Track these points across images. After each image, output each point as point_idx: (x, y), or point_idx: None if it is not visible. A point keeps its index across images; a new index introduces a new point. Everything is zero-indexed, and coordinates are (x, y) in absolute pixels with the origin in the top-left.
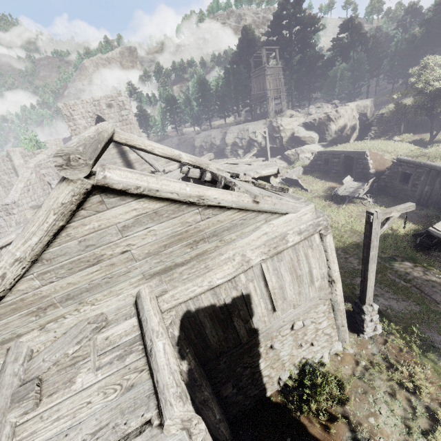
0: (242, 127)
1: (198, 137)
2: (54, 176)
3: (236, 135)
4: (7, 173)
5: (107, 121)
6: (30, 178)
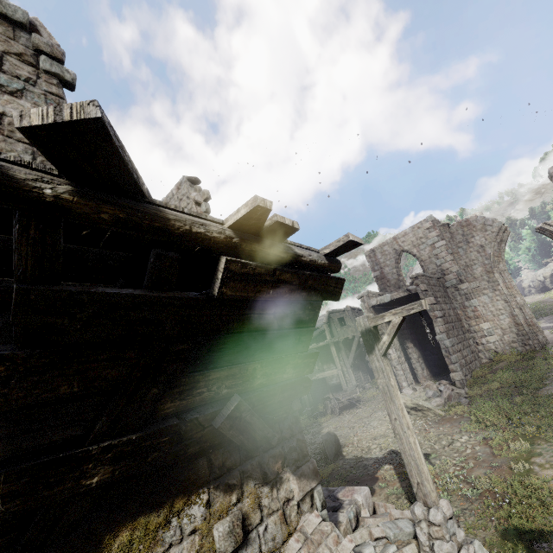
0: None
1: (525, 279)
2: None
3: (552, 268)
4: None
5: None
6: None
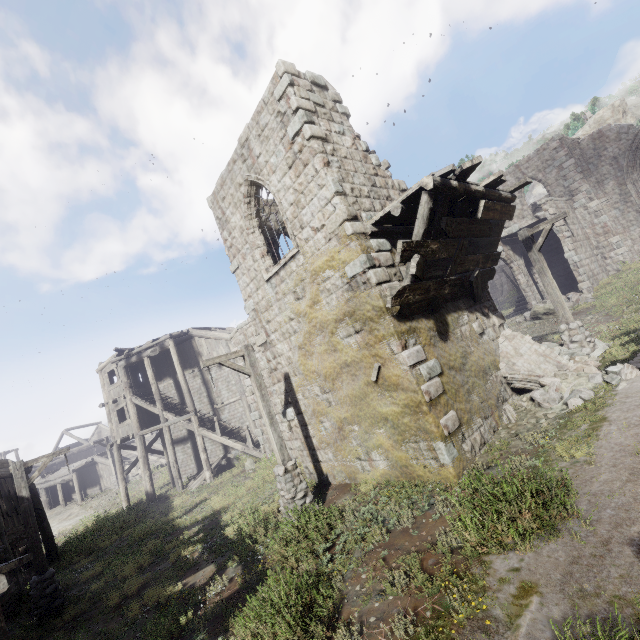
0: None
1: None
2: None
3: None
4: None
5: None
6: None
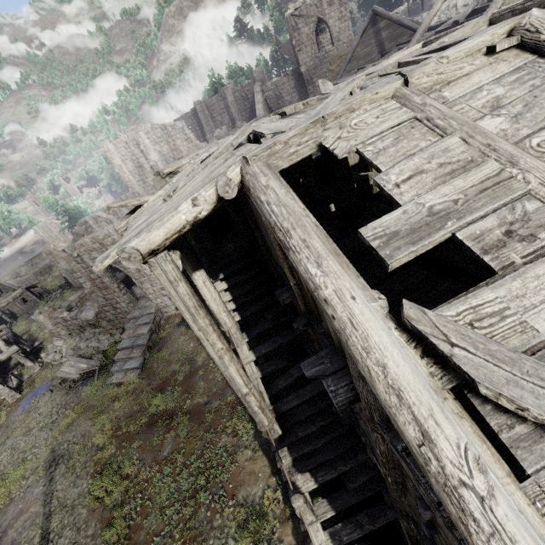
0: (445, 6)
1: None
2: (273, 98)
3: (437, 19)
4: (220, 114)
5: (327, 22)
6: (262, 100)
